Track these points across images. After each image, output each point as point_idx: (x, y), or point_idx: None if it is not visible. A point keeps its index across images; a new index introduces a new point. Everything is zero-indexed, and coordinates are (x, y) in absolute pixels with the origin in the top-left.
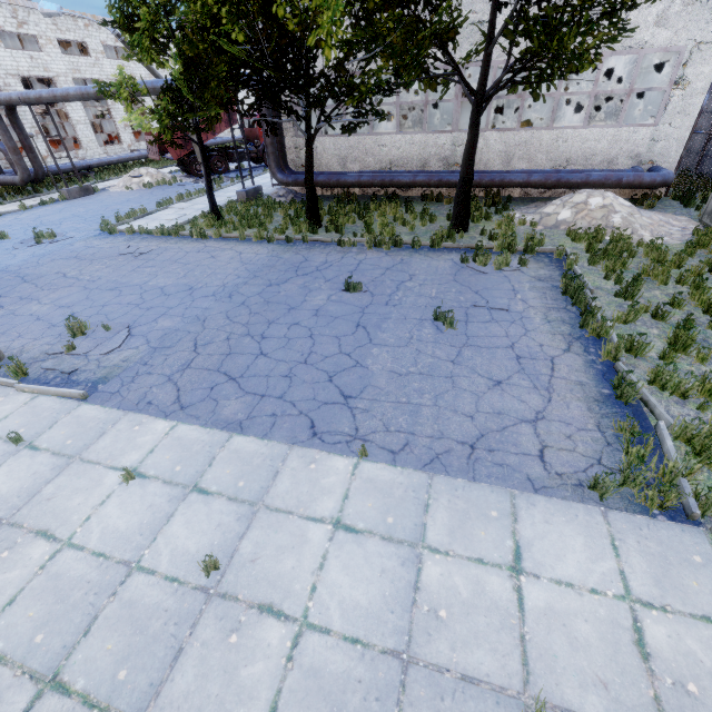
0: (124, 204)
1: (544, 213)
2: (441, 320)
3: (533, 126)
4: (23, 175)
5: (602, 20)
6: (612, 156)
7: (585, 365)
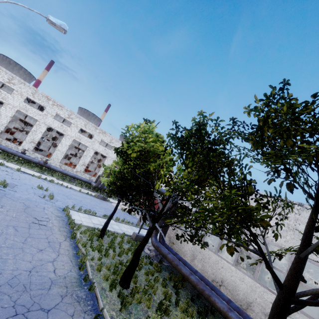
0: (101, 208)
1: None
2: None
3: None
4: (96, 185)
5: None
6: None
7: None
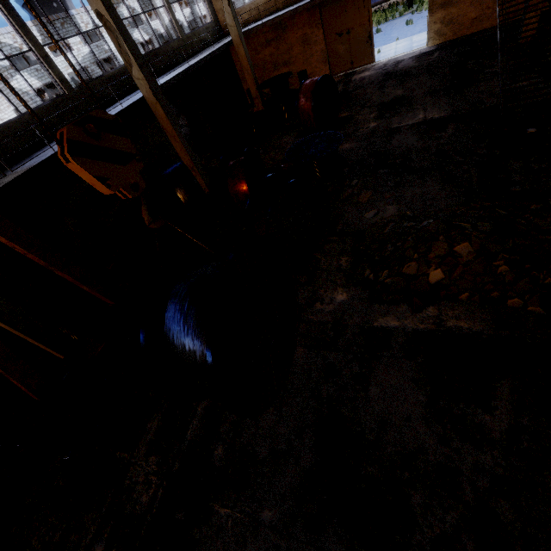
0: None
1: None
2: (408, 25)
3: None
4: None
5: None
6: None
7: None
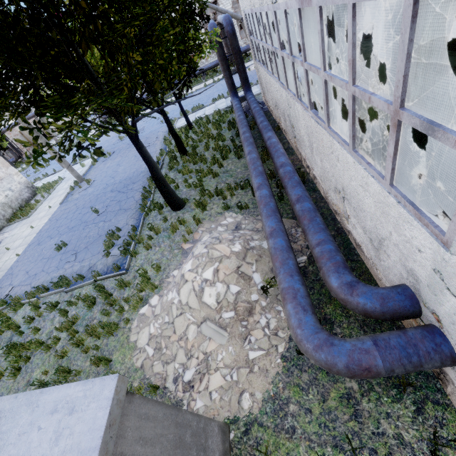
0: (221, 90)
1: (203, 237)
2: (66, 246)
3: (362, 101)
4: None
5: (66, 94)
6: (382, 234)
7: (22, 294)
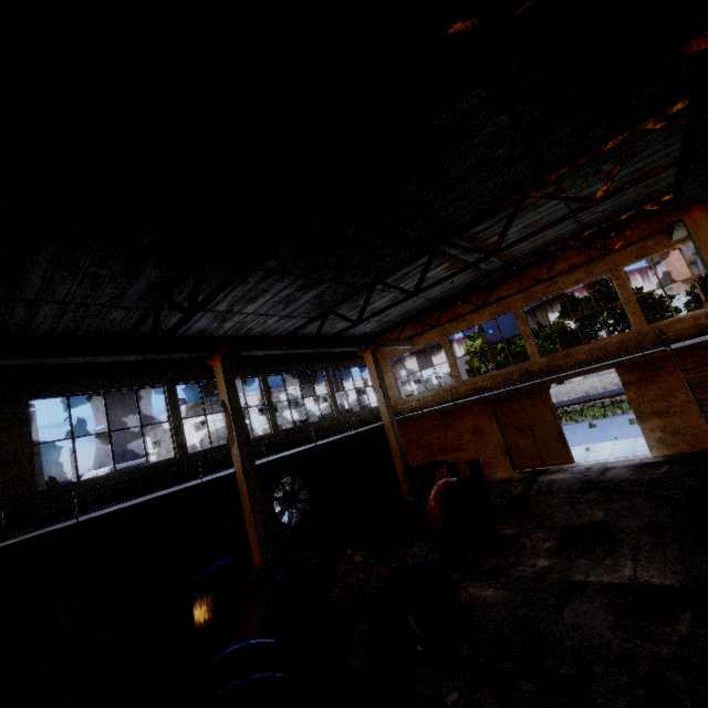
0: None
1: None
2: (633, 424)
3: None
4: None
5: None
6: None
7: None
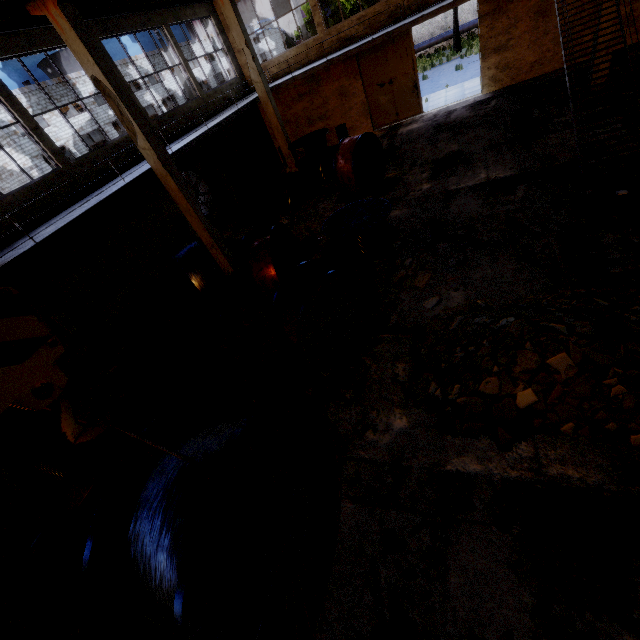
0: None
1: None
2: (458, 70)
3: None
4: None
5: None
6: None
7: None
